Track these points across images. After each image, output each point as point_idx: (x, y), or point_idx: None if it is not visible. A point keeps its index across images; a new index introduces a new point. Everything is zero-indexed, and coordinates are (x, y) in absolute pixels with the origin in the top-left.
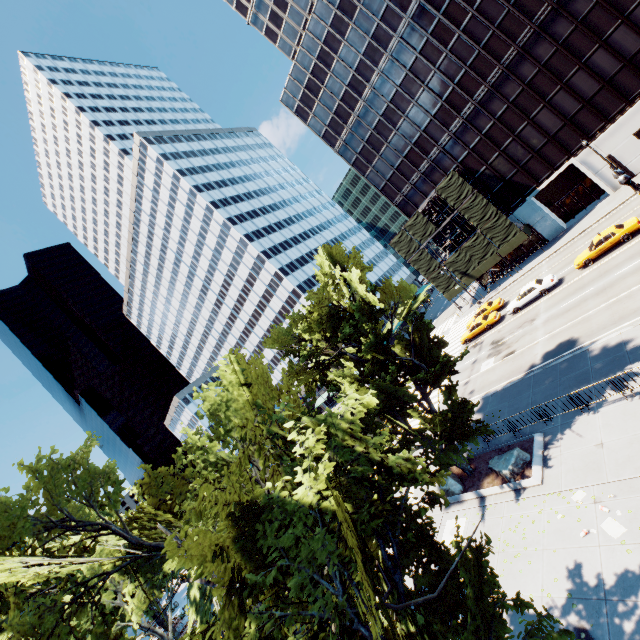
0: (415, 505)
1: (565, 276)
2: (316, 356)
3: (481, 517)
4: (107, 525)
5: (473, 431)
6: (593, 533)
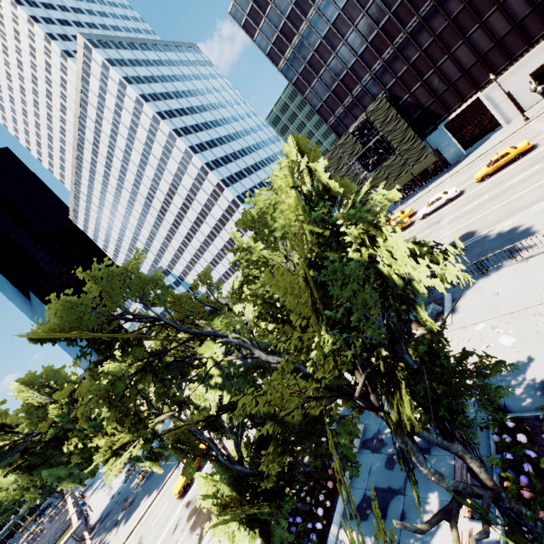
0: None
1: (465, 189)
2: None
3: None
4: (158, 318)
5: None
6: (492, 346)
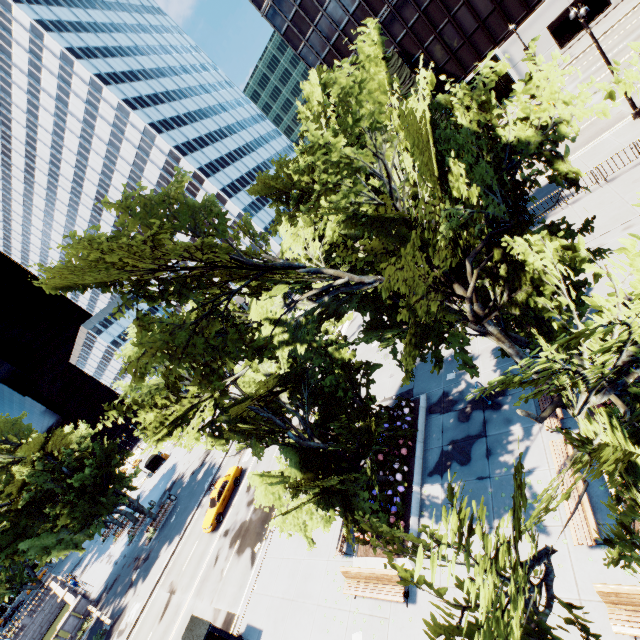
0: None
1: None
2: (306, 200)
3: None
4: None
5: None
6: None
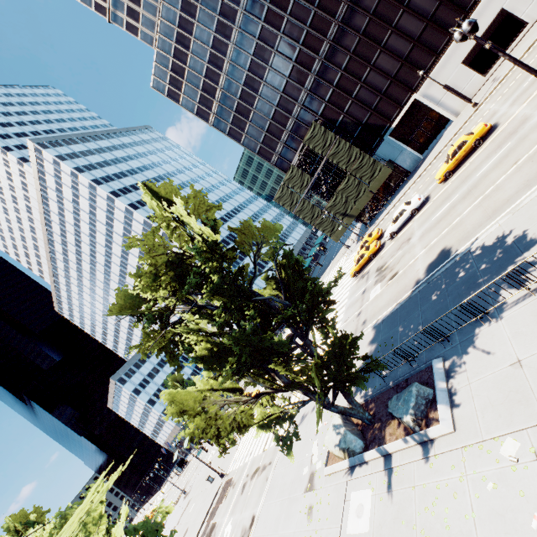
0: (319, 469)
1: (430, 193)
2: (166, 316)
3: (389, 487)
4: None
5: (358, 373)
6: None
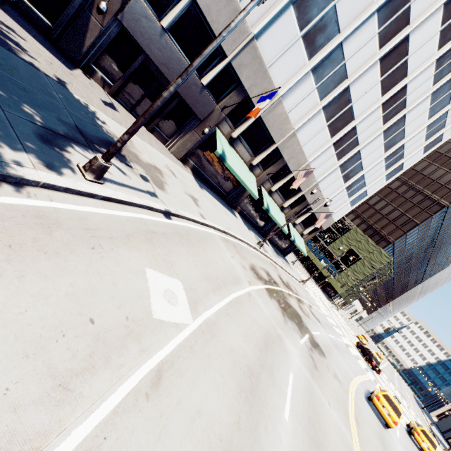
0: None
1: None
2: None
3: None
4: None
5: None
6: None
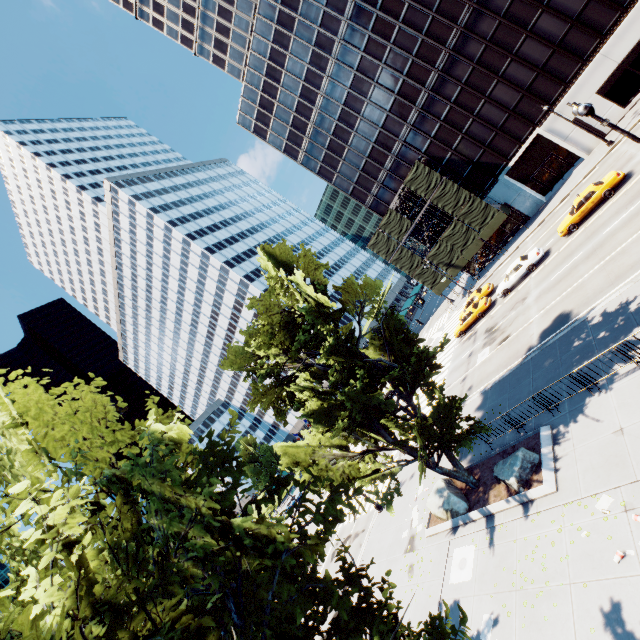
0: (420, 532)
1: (551, 247)
2: (277, 373)
3: (491, 542)
4: None
5: (465, 435)
6: (631, 556)
